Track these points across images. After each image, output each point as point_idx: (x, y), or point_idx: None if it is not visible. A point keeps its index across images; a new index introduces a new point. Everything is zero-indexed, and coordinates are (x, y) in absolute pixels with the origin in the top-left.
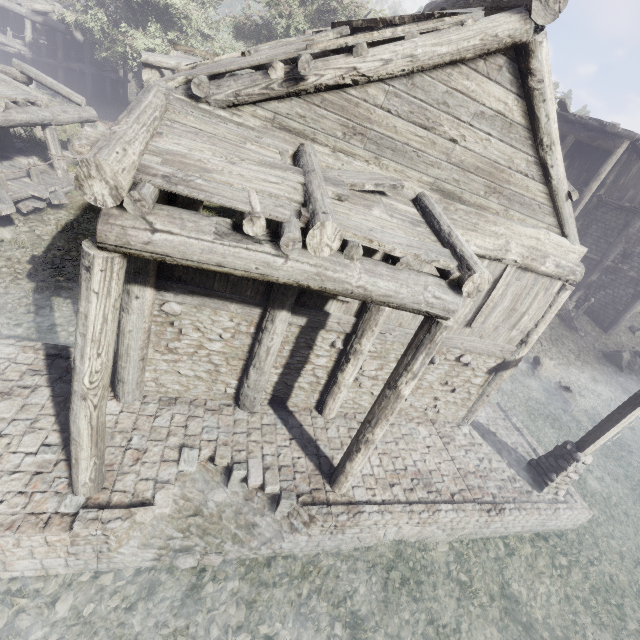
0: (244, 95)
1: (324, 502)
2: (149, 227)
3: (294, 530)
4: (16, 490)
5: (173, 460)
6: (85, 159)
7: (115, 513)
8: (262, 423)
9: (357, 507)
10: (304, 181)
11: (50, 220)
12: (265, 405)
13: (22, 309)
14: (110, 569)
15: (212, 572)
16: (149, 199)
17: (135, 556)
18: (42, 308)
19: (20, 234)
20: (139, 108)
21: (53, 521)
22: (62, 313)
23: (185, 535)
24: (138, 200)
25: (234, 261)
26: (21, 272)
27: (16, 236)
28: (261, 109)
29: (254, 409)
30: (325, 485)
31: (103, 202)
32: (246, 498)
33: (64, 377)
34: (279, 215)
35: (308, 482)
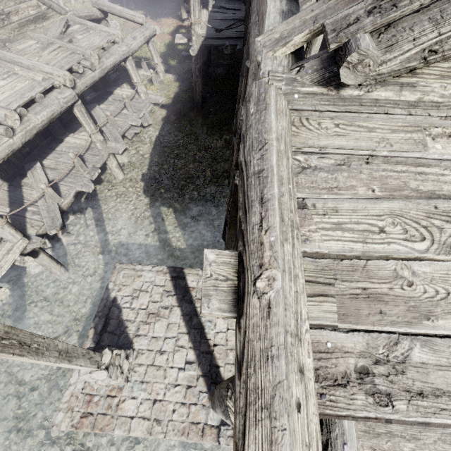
0: (449, 48)
1: None
2: None
3: None
4: (180, 401)
5: None
6: None
7: None
8: None
9: None
10: None
11: (145, 139)
12: None
13: (146, 221)
14: None
15: None
16: None
17: None
18: (157, 219)
19: (132, 157)
20: (272, 178)
21: (206, 431)
22: (169, 221)
23: None
24: None
25: None
26: (139, 190)
27: (130, 159)
28: None
29: None
30: None
31: None
32: None
33: (185, 296)
34: None
35: None
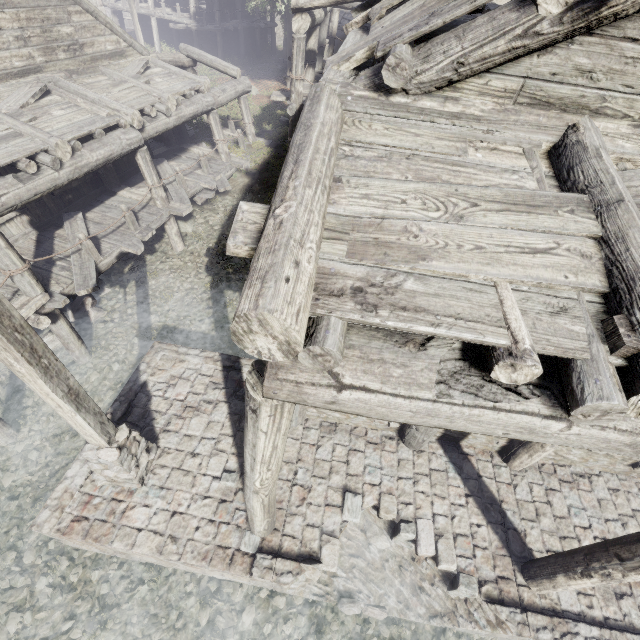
0: (473, 61)
1: (516, 601)
2: (333, 382)
3: (473, 622)
4: (207, 517)
5: (336, 505)
6: (242, 314)
7: (286, 565)
8: (430, 467)
9: (566, 624)
10: (600, 231)
11: (219, 208)
12: (433, 441)
13: (204, 304)
14: (283, 592)
15: (376, 627)
16: (336, 354)
17: (303, 587)
18: (218, 303)
19: (198, 227)
20: (309, 147)
21: (236, 559)
22: (233, 308)
23: (348, 577)
24: (319, 354)
25: (466, 425)
26: (201, 266)
27: (195, 229)
28: (499, 77)
29: (420, 448)
30: (516, 574)
31: (269, 355)
32: (412, 557)
33: (237, 392)
34: (566, 343)
35: (492, 565)
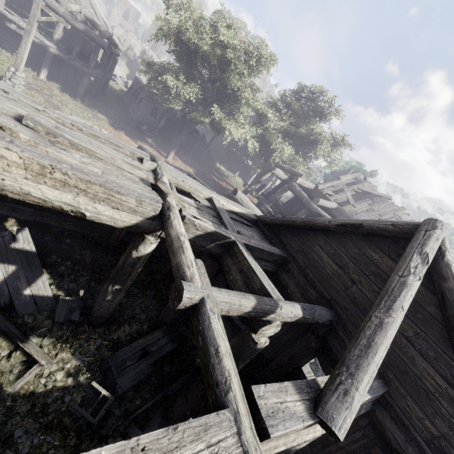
0: None
1: None
2: None
3: None
4: None
5: None
6: None
7: None
8: None
9: None
10: None
11: None
12: None
13: None
14: None
15: None
16: None
17: None
18: None
19: None
20: None
21: None
22: None
23: None
24: None
25: None
26: None
27: None
28: None
29: None
30: None
31: None
32: None
33: None
34: None
35: None
